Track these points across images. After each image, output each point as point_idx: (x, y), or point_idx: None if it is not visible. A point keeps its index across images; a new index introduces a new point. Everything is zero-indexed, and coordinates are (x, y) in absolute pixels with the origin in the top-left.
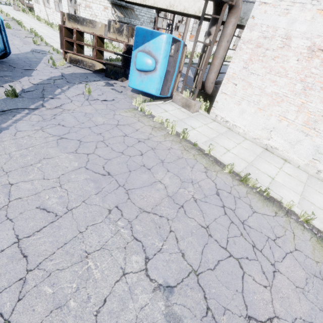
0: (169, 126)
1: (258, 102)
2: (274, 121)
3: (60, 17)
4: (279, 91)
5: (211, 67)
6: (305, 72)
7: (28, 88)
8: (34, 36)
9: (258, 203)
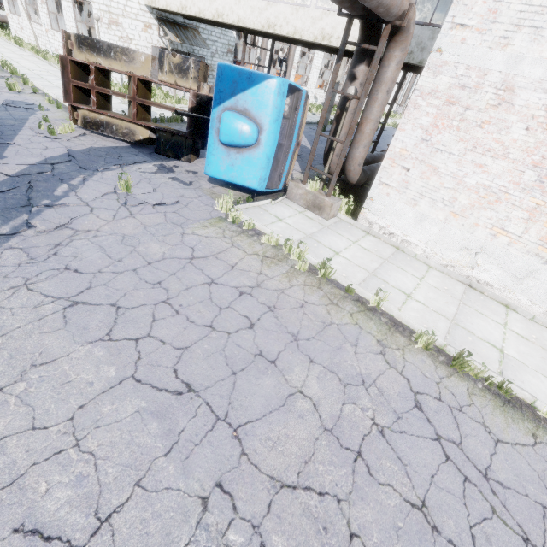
0: (294, 253)
1: (451, 202)
2: (482, 236)
3: (60, 41)
4: (492, 183)
5: (357, 137)
6: (541, 151)
7: None
8: (10, 74)
9: (496, 417)
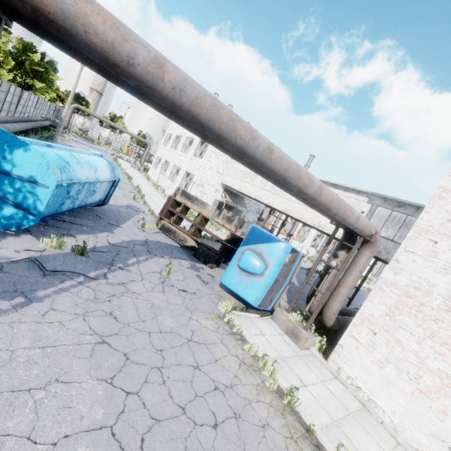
0: (267, 369)
1: (415, 377)
2: None
3: (169, 184)
4: None
5: (335, 294)
6: None
7: (101, 246)
8: (137, 192)
9: None
